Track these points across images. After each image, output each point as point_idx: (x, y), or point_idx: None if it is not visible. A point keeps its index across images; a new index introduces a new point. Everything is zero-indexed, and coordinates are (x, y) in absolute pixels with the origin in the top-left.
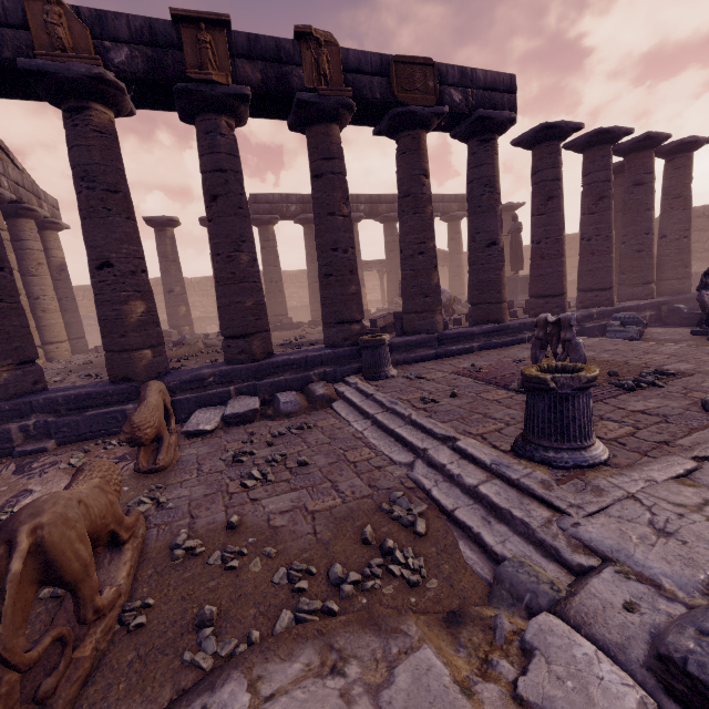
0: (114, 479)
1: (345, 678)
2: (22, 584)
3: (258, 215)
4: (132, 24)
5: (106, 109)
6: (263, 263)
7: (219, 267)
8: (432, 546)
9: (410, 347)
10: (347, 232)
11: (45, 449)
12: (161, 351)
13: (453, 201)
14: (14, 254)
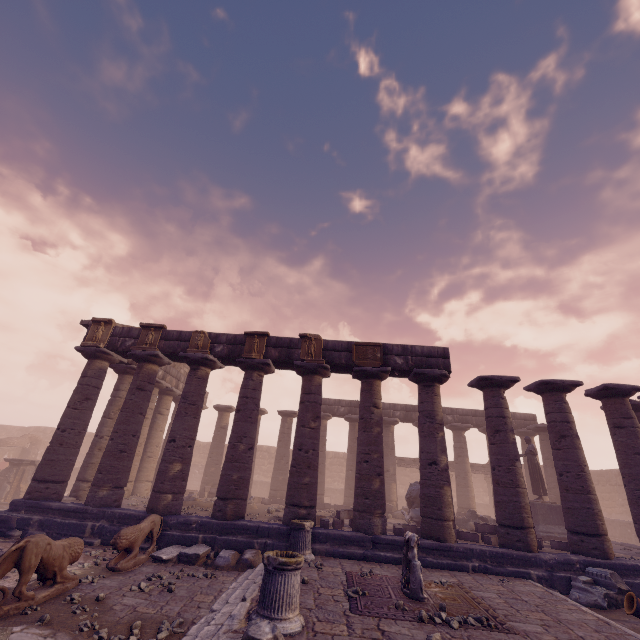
0: (75, 548)
1: (45, 639)
2: (11, 559)
3: None
4: (228, 337)
5: (207, 368)
6: None
7: (228, 450)
8: None
9: (344, 541)
10: (311, 438)
11: (93, 543)
12: (178, 497)
13: None
14: (171, 422)
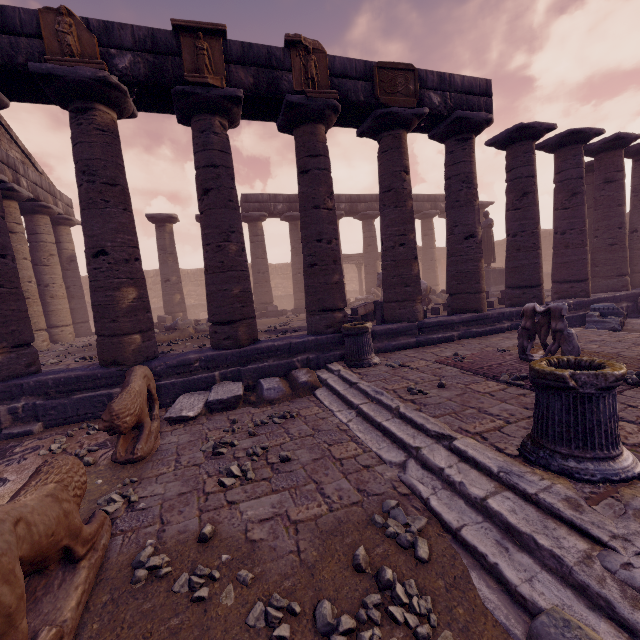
0: (75, 481)
1: None
2: None
3: (248, 213)
4: (136, 34)
5: (109, 110)
6: (251, 255)
7: (209, 256)
8: (439, 578)
9: (391, 335)
10: (331, 224)
11: (32, 432)
12: (150, 336)
13: (426, 200)
14: (30, 246)
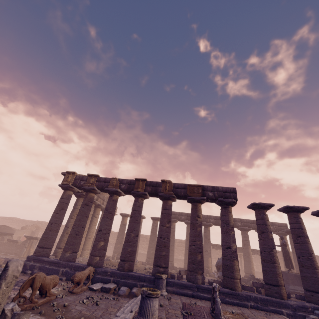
0: (55, 280)
1: None
2: (29, 283)
3: None
4: (127, 181)
5: (117, 195)
6: None
7: (126, 236)
8: None
9: (182, 286)
10: (166, 232)
11: (62, 279)
12: (102, 259)
13: None
14: (99, 221)
